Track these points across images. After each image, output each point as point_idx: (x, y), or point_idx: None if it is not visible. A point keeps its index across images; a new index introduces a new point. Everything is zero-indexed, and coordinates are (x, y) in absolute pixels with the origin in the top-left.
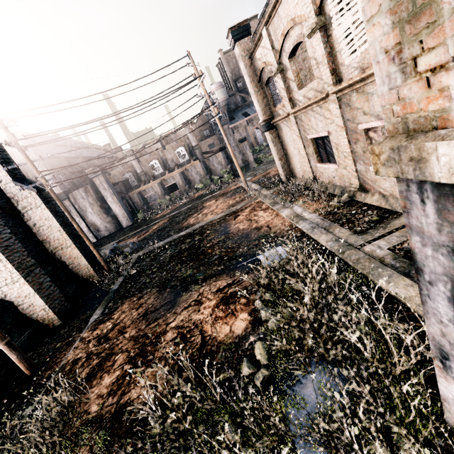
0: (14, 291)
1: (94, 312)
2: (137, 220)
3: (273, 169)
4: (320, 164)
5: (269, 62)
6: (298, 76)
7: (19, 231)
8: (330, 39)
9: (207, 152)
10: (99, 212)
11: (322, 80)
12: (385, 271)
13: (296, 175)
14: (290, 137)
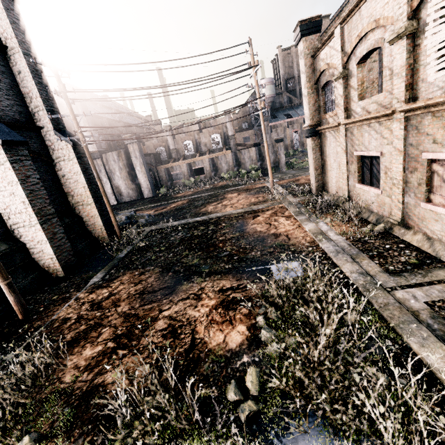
0: (29, 234)
1: (96, 274)
2: (158, 194)
3: (304, 176)
4: (360, 184)
5: (334, 65)
6: (362, 86)
7: (48, 178)
8: (417, 49)
9: (241, 145)
10: (126, 178)
11: (391, 94)
12: (419, 329)
13: (329, 189)
14: (333, 148)
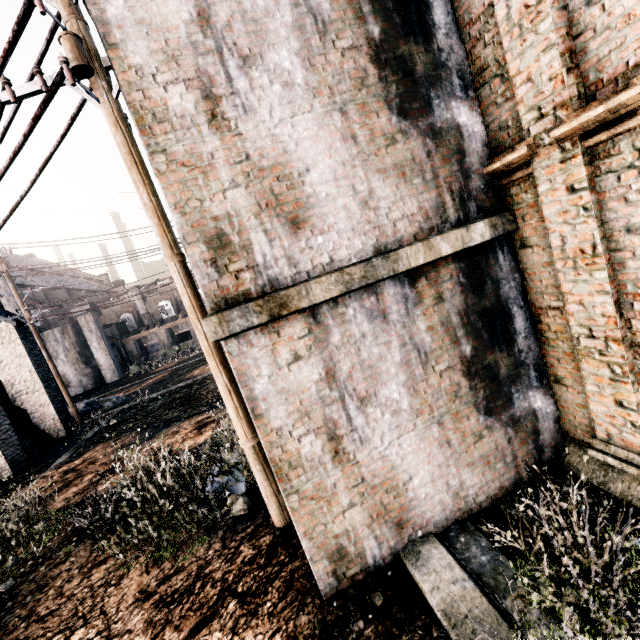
0: None
1: (59, 458)
2: (128, 375)
3: None
4: None
5: None
6: None
7: None
8: None
9: None
10: (76, 360)
11: None
12: None
13: None
14: None
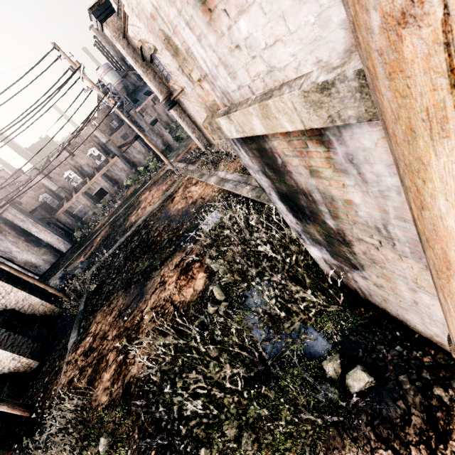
0: None
1: (70, 337)
2: (76, 240)
3: (193, 143)
4: None
5: (145, 40)
6: None
7: None
8: None
9: (123, 145)
10: (28, 247)
11: None
12: None
13: (213, 143)
14: (193, 109)
